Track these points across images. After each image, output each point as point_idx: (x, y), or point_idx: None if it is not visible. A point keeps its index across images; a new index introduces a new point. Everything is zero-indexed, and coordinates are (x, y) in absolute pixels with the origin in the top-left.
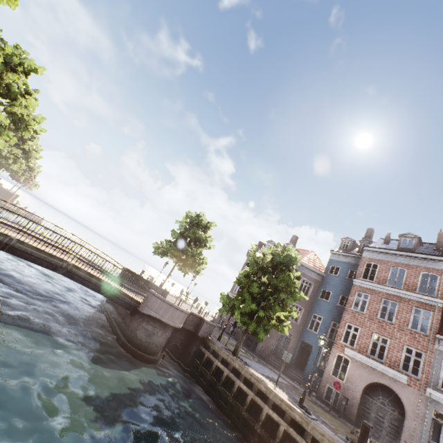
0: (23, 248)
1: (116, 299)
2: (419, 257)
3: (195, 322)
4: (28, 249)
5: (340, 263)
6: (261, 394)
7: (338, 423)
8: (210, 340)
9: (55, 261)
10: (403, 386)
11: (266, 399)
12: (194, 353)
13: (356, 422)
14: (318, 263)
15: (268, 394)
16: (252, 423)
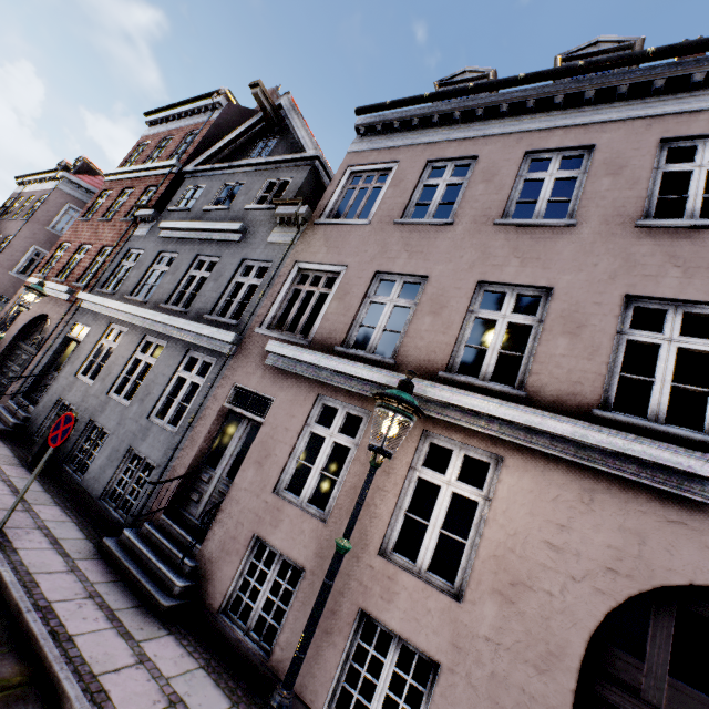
0: None
1: None
2: (195, 110)
3: None
4: None
5: None
6: None
7: None
8: None
9: None
10: (64, 306)
11: None
12: None
13: None
14: None
15: None
16: None
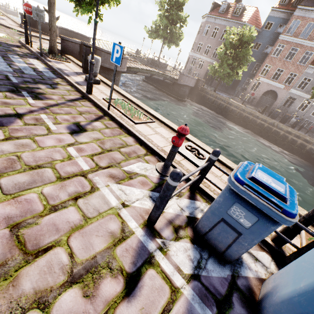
0: (143, 71)
1: (167, 80)
2: None
3: (196, 82)
4: (144, 71)
5: (274, 19)
6: (229, 104)
7: (250, 107)
8: (203, 88)
9: (152, 73)
10: (281, 90)
11: (231, 105)
12: (196, 94)
13: (255, 105)
14: (258, 20)
15: (232, 104)
16: (226, 112)
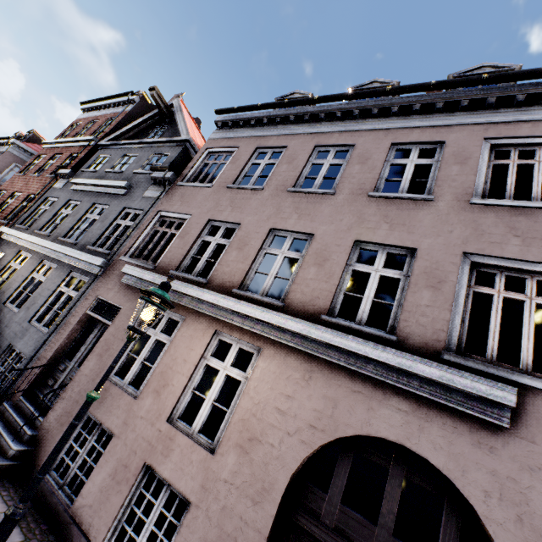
0: None
1: None
2: (116, 103)
3: None
4: None
5: None
6: None
7: None
8: None
9: None
10: None
11: None
12: None
13: None
14: None
15: None
16: None
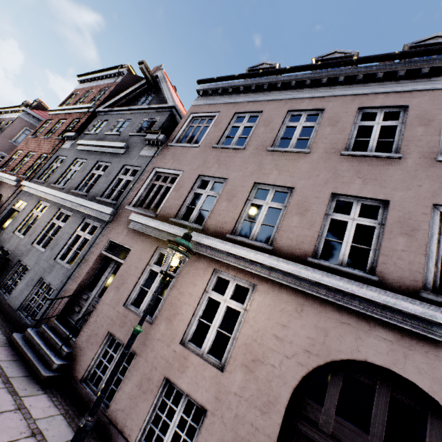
0: None
1: None
2: (108, 75)
3: None
4: None
5: None
6: None
7: None
8: None
9: None
10: (12, 189)
11: None
12: None
13: None
14: None
15: None
16: None
